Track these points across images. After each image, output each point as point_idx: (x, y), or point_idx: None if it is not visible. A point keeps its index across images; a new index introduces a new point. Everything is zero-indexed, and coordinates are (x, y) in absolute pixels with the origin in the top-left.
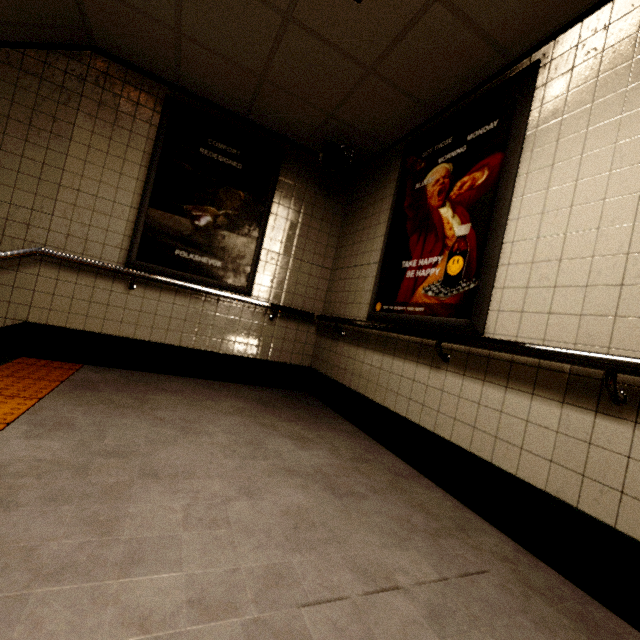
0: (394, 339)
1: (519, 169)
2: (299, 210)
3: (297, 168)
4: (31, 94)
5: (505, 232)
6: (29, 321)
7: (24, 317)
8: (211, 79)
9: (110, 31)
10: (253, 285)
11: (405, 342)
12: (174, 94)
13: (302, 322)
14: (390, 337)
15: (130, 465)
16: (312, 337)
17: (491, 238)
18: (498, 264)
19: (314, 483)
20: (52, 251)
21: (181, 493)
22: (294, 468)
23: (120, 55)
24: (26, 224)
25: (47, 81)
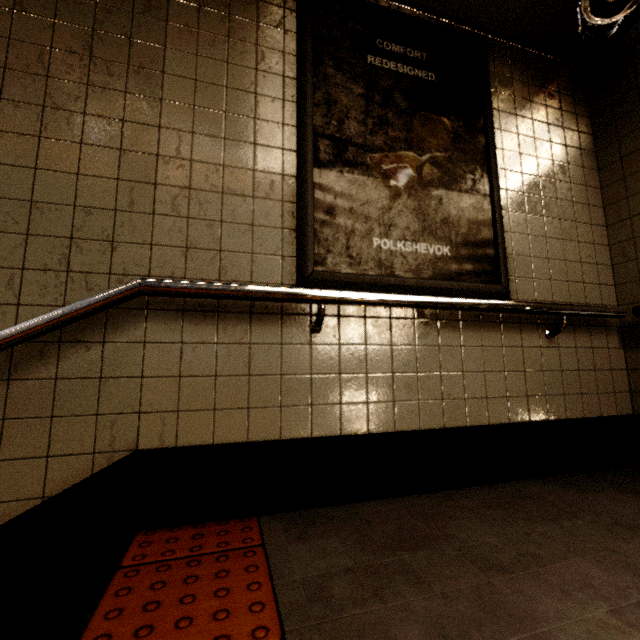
0: None
1: None
2: (530, 135)
3: (507, 69)
4: (85, 4)
5: None
6: (141, 448)
7: (130, 441)
8: None
9: None
10: (507, 278)
11: None
12: None
13: (594, 330)
14: None
15: None
16: (617, 355)
17: None
18: None
19: None
20: (166, 280)
21: None
22: None
23: None
24: (108, 241)
25: None
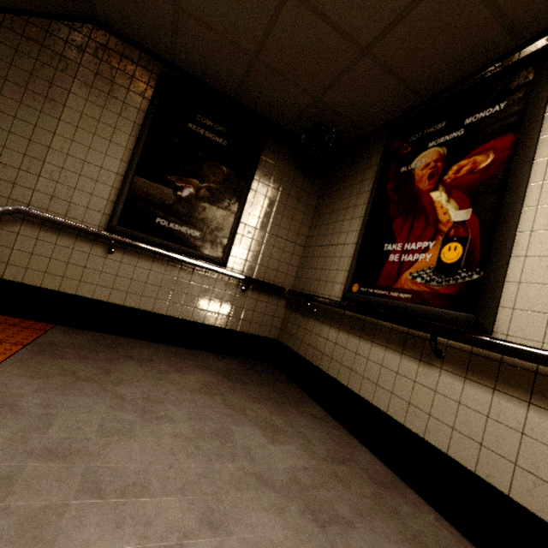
0: (373, 324)
1: (537, 152)
2: (277, 188)
3: (278, 149)
4: (30, 59)
5: (520, 220)
6: (4, 278)
7: None
8: (205, 57)
9: (112, 4)
10: (229, 257)
11: (387, 329)
12: (168, 71)
13: (273, 295)
14: (368, 321)
15: (70, 473)
16: (281, 310)
17: (502, 225)
18: (511, 255)
19: (290, 501)
20: (34, 211)
21: (127, 526)
22: (266, 474)
23: (120, 30)
24: (12, 183)
25: (47, 48)
